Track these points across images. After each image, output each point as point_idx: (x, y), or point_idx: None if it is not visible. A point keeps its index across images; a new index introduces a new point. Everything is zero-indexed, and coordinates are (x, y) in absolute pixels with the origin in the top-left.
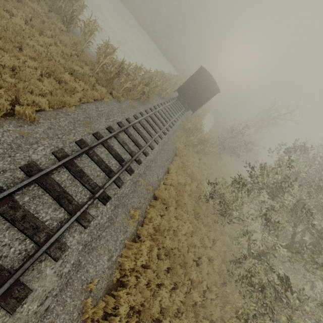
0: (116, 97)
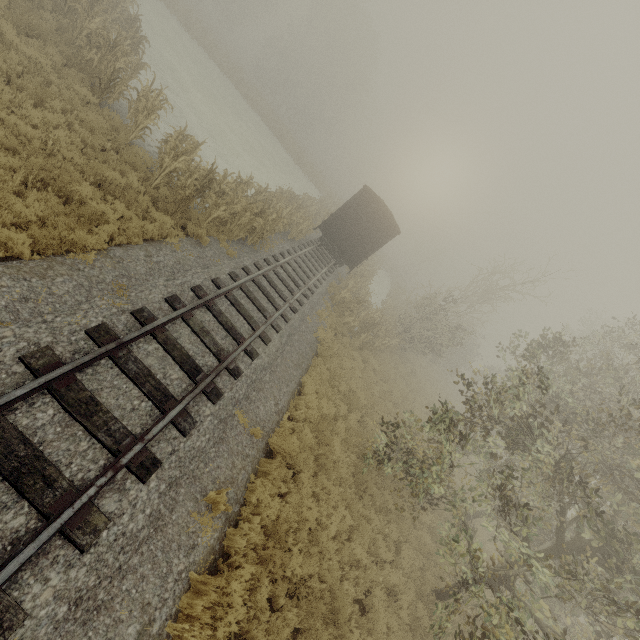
0: (195, 236)
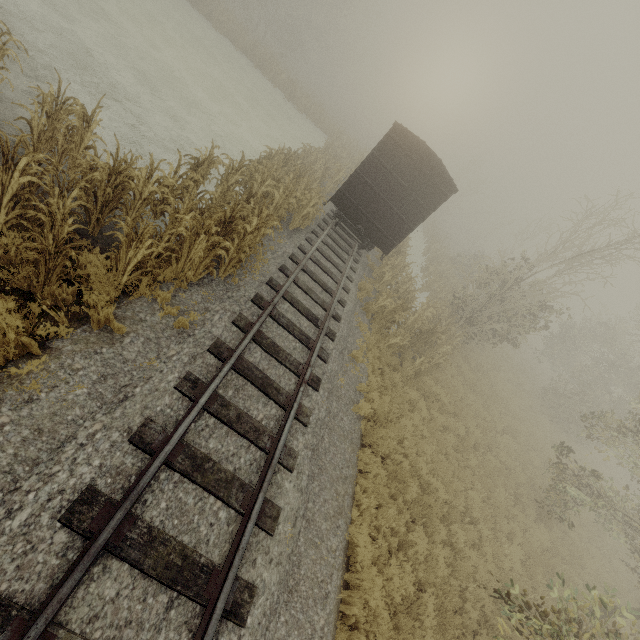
0: (92, 324)
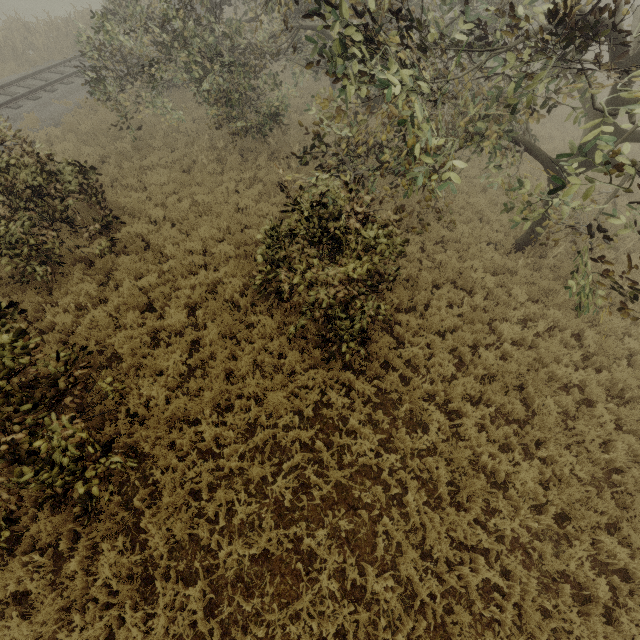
0: (33, 63)
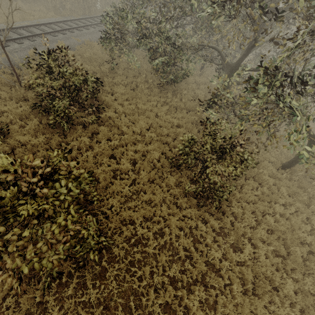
0: (63, 15)
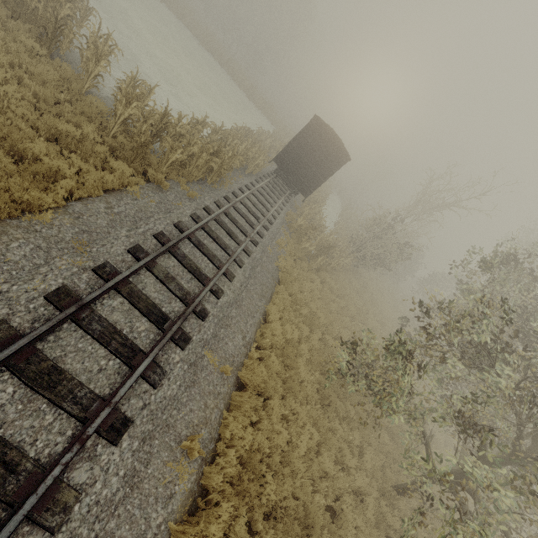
0: (155, 181)
